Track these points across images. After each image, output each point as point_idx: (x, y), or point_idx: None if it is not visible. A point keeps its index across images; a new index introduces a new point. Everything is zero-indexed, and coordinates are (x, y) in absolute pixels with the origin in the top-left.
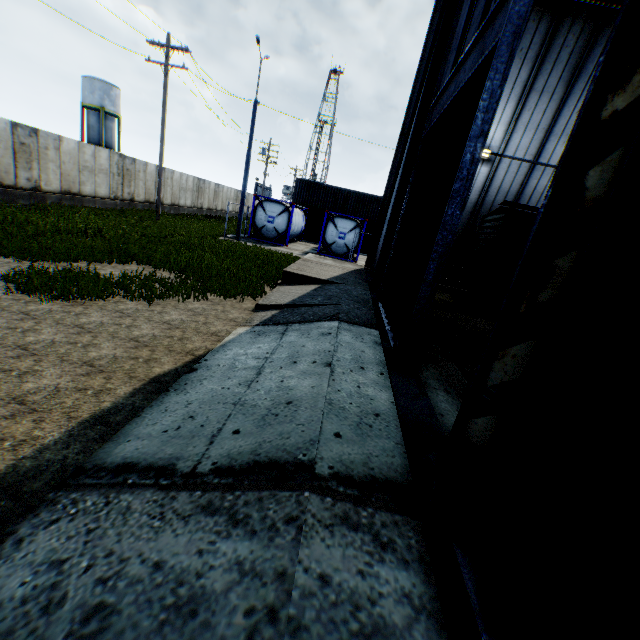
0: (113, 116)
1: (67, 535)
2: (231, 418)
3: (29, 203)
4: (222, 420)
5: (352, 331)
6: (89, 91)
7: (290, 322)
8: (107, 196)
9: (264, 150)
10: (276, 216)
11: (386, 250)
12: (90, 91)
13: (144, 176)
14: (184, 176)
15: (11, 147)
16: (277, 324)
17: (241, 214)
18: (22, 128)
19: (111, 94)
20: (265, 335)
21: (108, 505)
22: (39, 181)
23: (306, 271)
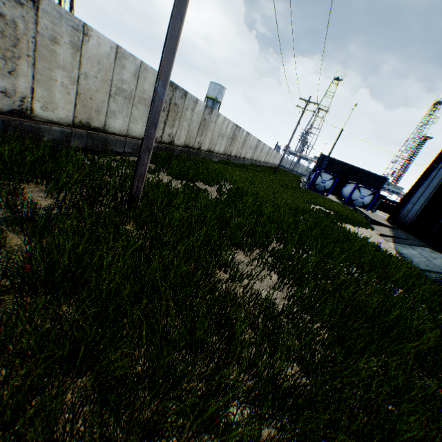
0: (219, 103)
1: (437, 277)
2: (438, 267)
3: (236, 162)
4: (437, 267)
5: (437, 253)
6: (212, 90)
7: (406, 244)
8: (249, 158)
9: (303, 134)
10: (327, 180)
11: (418, 219)
12: (213, 90)
13: (259, 148)
14: (267, 147)
15: (242, 141)
16: (402, 244)
17: (316, 179)
18: (247, 133)
19: (222, 92)
20: (405, 247)
21: (437, 275)
22: (241, 153)
23: (378, 220)
